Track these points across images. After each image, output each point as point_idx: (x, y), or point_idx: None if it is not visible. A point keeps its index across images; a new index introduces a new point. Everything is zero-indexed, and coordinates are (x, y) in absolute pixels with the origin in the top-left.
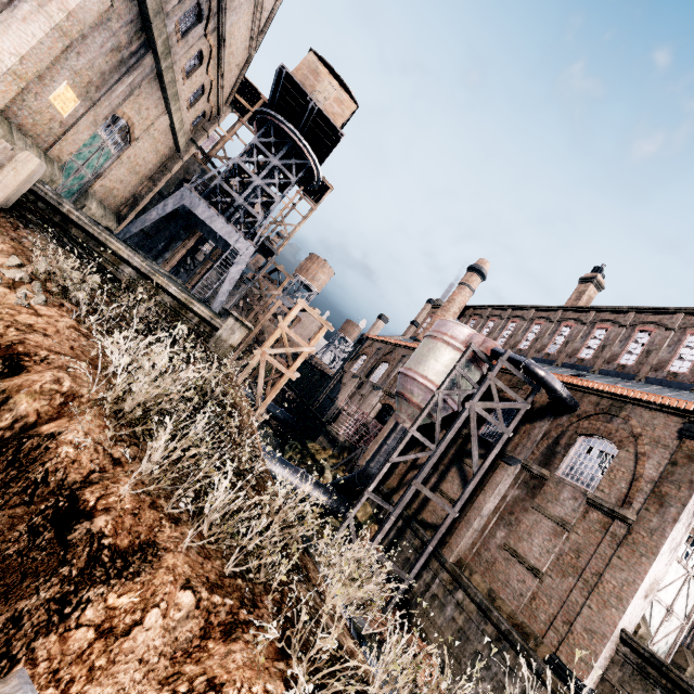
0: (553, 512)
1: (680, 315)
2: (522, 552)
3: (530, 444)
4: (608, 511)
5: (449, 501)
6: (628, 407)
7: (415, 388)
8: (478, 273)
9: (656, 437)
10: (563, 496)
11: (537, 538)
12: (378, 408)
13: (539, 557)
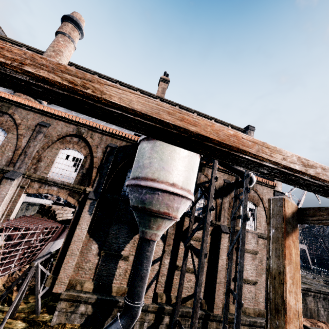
0: (249, 248)
1: (213, 121)
2: (245, 277)
3: (227, 214)
4: (266, 238)
5: (193, 272)
6: (254, 184)
7: (182, 205)
8: (79, 30)
9: (267, 198)
10: (249, 238)
11: (248, 265)
12: (22, 199)
13: (252, 275)
